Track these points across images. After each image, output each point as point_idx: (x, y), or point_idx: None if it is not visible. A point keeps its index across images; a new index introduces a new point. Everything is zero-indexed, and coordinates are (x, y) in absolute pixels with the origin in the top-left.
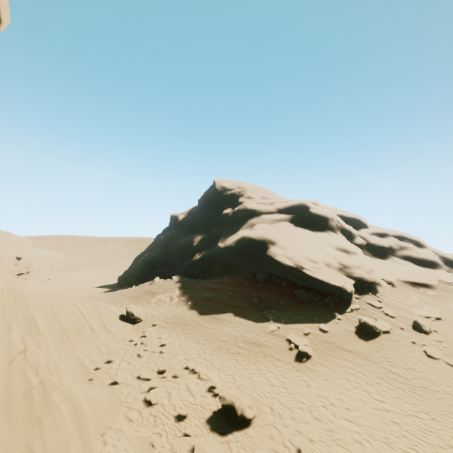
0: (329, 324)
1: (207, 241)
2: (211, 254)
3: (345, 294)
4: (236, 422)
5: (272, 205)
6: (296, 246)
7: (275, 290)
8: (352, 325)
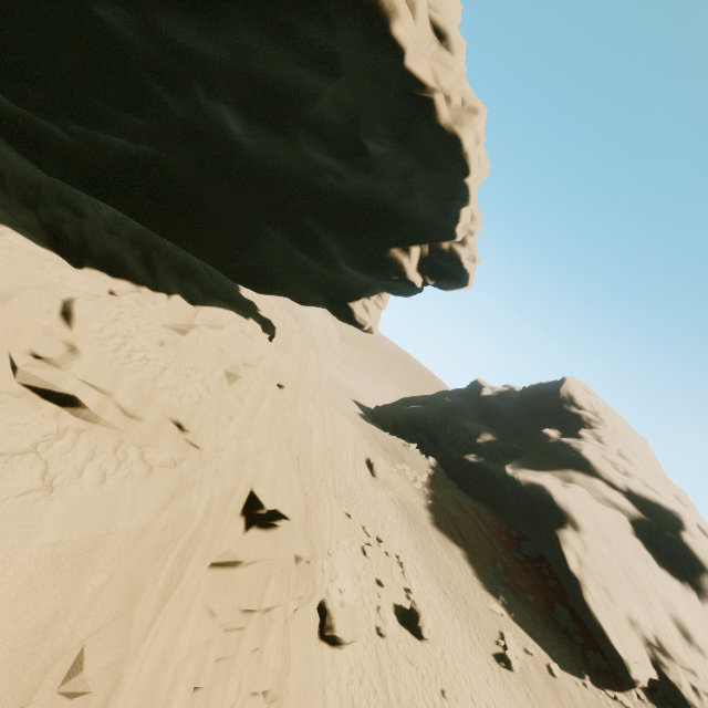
0: (565, 674)
1: (496, 449)
2: (489, 469)
3: (624, 675)
4: (413, 627)
5: (624, 476)
6: (606, 559)
7: (533, 579)
8: (595, 707)
